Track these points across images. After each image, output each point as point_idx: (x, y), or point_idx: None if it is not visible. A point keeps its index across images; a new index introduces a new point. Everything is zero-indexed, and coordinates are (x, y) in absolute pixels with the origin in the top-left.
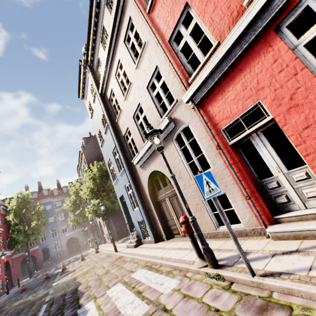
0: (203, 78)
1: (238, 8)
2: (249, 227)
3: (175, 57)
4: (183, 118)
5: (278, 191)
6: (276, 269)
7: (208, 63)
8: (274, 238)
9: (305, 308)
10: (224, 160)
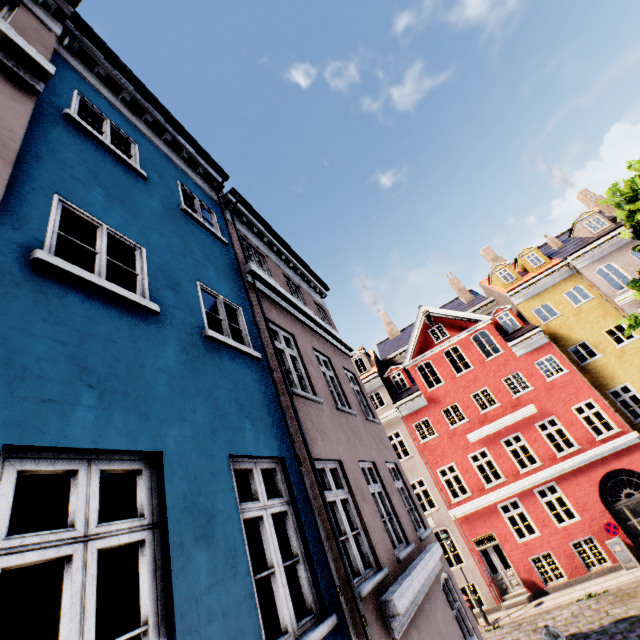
0: (465, 508)
1: (481, 487)
2: (490, 606)
3: (441, 481)
4: (443, 522)
5: (502, 581)
6: (516, 615)
7: (468, 503)
8: (506, 609)
9: (529, 619)
10: (474, 559)
